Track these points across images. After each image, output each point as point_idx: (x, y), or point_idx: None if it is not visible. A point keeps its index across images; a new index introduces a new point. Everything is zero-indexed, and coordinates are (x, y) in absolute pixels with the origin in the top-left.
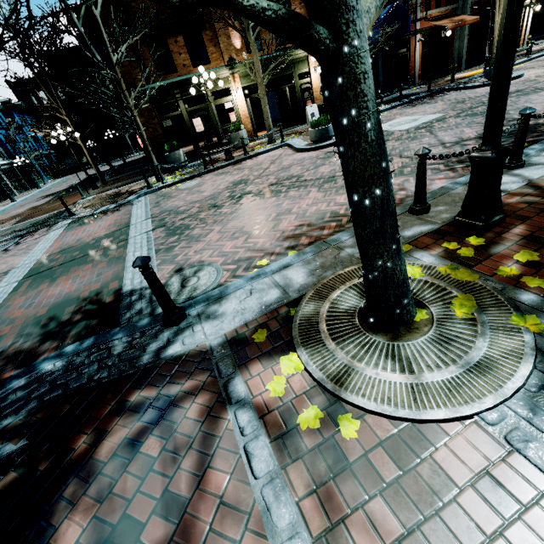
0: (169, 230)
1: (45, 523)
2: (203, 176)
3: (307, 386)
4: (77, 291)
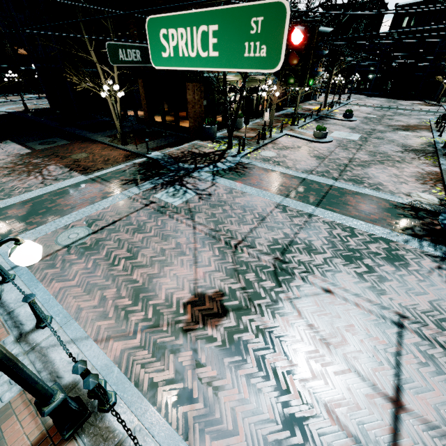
0: (350, 181)
1: None
2: (264, 148)
3: None
4: (382, 206)
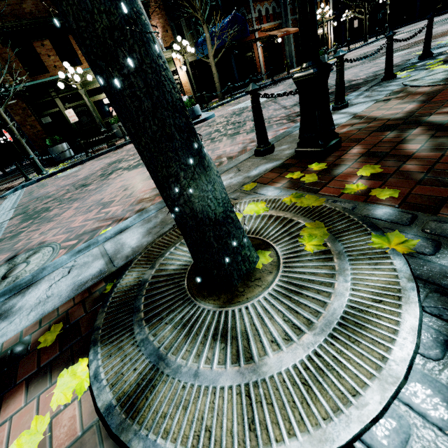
0: (26, 216)
1: None
2: (85, 163)
3: (83, 426)
4: None
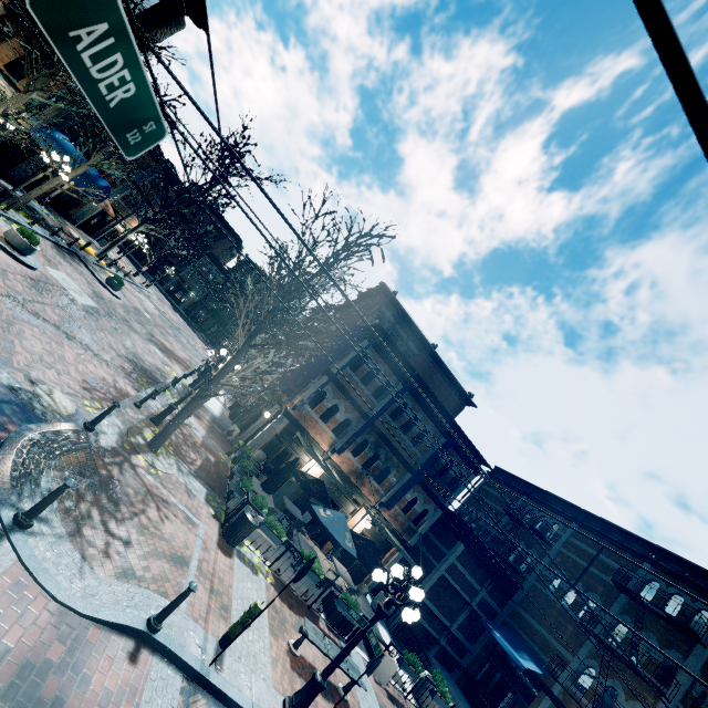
0: None
1: (119, 490)
2: None
3: (147, 464)
4: None
